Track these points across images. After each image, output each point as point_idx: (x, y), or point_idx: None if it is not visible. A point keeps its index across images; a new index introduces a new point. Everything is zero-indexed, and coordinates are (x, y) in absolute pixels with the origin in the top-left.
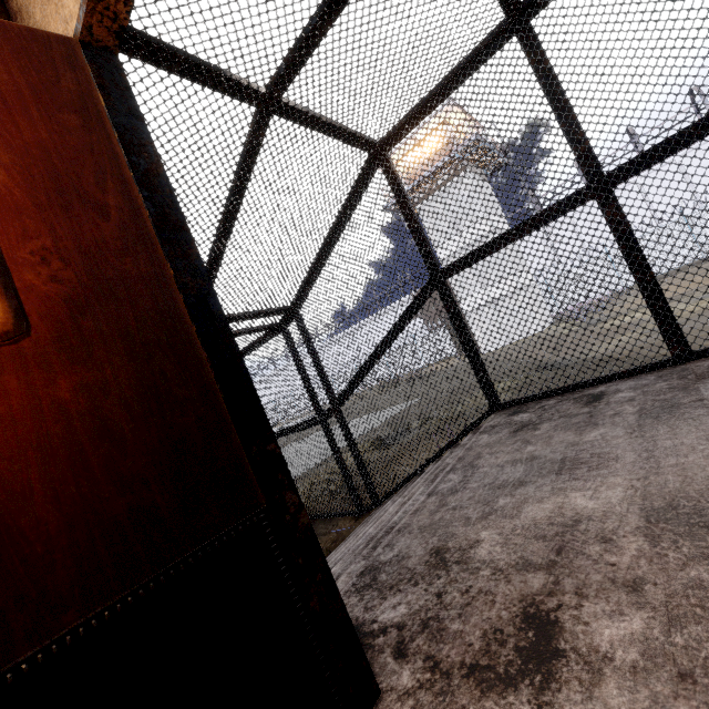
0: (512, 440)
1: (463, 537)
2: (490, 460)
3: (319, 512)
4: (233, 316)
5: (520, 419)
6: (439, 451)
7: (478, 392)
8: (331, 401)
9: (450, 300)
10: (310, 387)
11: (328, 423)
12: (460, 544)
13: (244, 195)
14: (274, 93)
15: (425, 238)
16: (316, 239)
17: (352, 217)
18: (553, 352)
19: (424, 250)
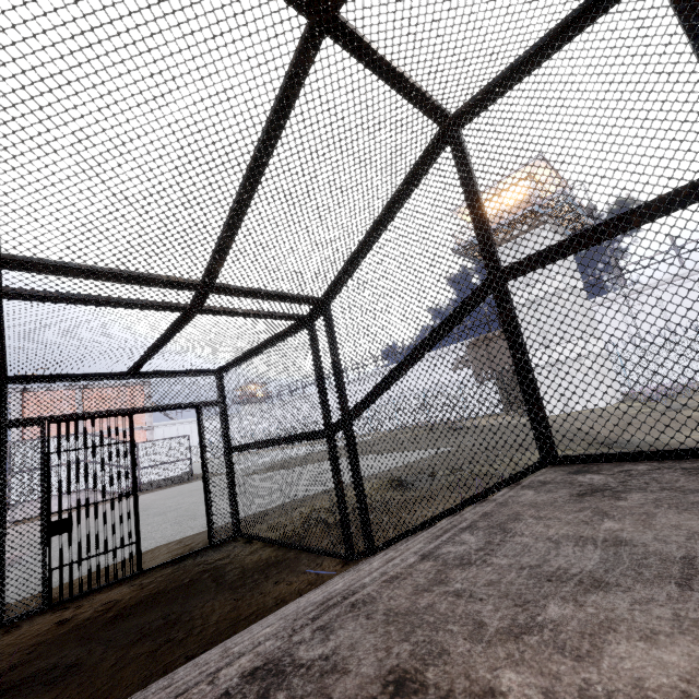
0: (575, 505)
1: (461, 668)
2: (535, 527)
3: (308, 543)
4: (252, 290)
5: (588, 480)
6: (459, 503)
7: (526, 434)
8: (343, 413)
9: (508, 308)
10: (324, 392)
11: (335, 439)
12: (451, 683)
13: (279, 136)
14: (330, 3)
15: (489, 228)
16: (360, 221)
17: (406, 202)
18: (620, 430)
19: (485, 243)
